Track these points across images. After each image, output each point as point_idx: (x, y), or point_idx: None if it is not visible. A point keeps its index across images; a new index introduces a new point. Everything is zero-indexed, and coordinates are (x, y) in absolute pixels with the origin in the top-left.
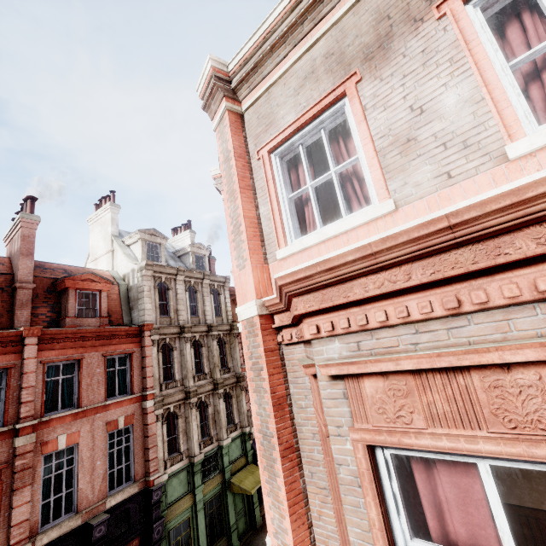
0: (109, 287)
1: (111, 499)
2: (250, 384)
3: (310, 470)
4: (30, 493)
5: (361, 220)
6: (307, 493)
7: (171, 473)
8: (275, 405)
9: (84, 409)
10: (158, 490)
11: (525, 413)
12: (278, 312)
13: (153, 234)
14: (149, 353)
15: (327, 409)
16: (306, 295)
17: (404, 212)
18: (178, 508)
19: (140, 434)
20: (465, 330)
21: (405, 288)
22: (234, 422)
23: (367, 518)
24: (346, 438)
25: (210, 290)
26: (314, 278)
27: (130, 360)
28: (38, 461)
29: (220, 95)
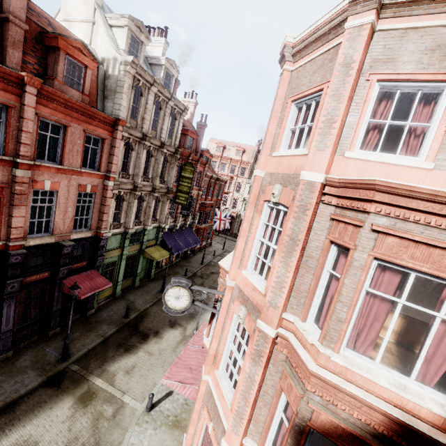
0: (95, 66)
1: (74, 234)
2: (291, 213)
3: (306, 259)
4: (25, 211)
5: (411, 164)
6: (299, 267)
7: (113, 233)
8: (308, 229)
9: (64, 168)
10: (105, 240)
11: (445, 264)
12: (330, 186)
13: (139, 27)
14: (118, 145)
15: (362, 241)
16: (384, 194)
17: (435, 173)
18: (112, 254)
19: (99, 201)
20: (445, 236)
21: (434, 213)
22: (155, 218)
23: (358, 278)
24: (365, 253)
25: (171, 112)
26: (398, 190)
27: (102, 144)
28: (30, 192)
29: (373, 5)
